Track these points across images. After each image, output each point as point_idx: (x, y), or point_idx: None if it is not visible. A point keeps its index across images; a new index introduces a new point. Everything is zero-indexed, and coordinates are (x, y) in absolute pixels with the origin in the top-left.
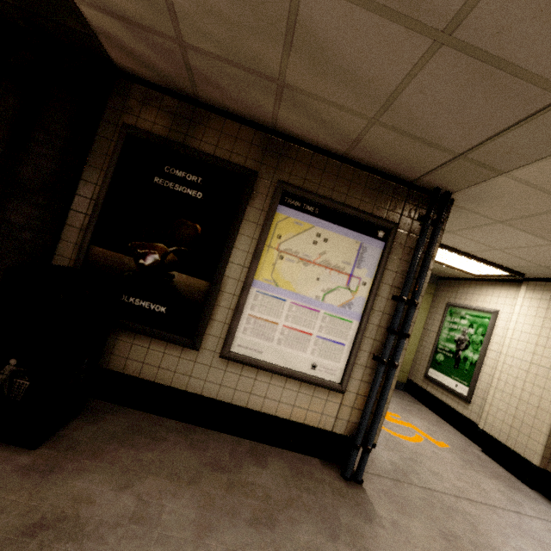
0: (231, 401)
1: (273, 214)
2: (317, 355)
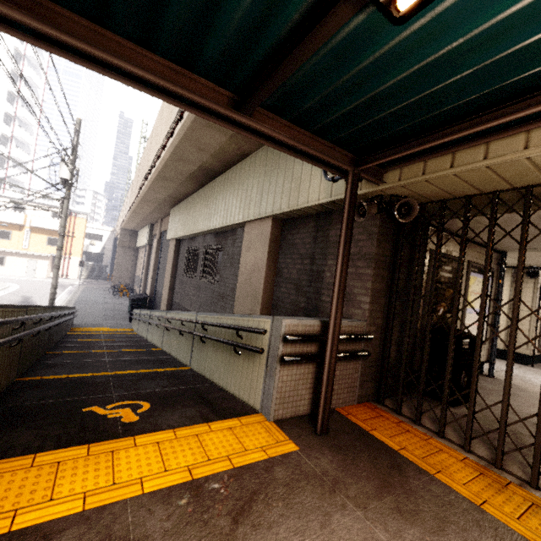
0: None
1: (469, 277)
2: None
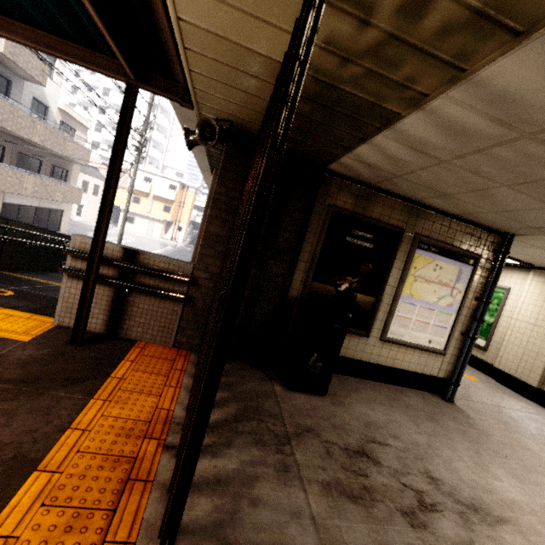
0: (384, 364)
1: (413, 255)
2: (432, 335)
